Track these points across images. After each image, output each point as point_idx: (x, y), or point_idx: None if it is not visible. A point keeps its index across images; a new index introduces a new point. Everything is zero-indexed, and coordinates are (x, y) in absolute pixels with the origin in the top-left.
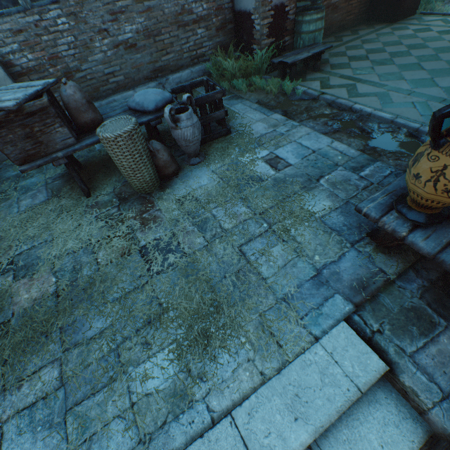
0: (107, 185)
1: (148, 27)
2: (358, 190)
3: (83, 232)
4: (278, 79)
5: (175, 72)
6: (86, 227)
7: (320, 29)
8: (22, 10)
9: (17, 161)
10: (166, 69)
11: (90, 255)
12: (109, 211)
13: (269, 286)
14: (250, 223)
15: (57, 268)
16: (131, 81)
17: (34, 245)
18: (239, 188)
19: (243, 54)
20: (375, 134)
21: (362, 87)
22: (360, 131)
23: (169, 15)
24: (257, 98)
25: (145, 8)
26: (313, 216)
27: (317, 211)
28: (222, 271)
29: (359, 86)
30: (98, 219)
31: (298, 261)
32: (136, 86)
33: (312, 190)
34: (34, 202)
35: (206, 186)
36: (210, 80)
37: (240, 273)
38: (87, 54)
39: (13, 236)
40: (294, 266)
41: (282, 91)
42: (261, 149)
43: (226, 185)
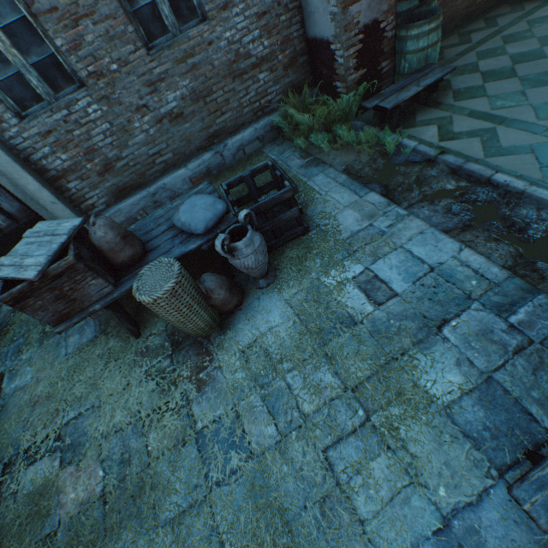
0: (158, 319)
1: (194, 88)
2: (508, 355)
3: (132, 397)
4: (373, 130)
5: (234, 134)
6: (135, 389)
7: (436, 42)
8: (48, 108)
9: (51, 323)
10: (223, 133)
11: (139, 437)
12: (160, 364)
13: (369, 538)
14: (339, 405)
15: (104, 454)
16: (182, 156)
17: (81, 410)
18: (322, 335)
19: (323, 92)
20: (532, 233)
21: (507, 134)
22: (506, 225)
23: (220, 67)
24: (345, 161)
25: (189, 66)
26: (433, 403)
27: (440, 395)
28: (301, 495)
29: (502, 131)
30: (148, 377)
31: (412, 495)
32: (188, 161)
33: (431, 347)
34: (82, 341)
35: (278, 329)
36: (276, 166)
37: (326, 503)
38: (126, 138)
39: (61, 394)
40: (406, 502)
41: (380, 147)
42: (351, 262)
43: (305, 329)
